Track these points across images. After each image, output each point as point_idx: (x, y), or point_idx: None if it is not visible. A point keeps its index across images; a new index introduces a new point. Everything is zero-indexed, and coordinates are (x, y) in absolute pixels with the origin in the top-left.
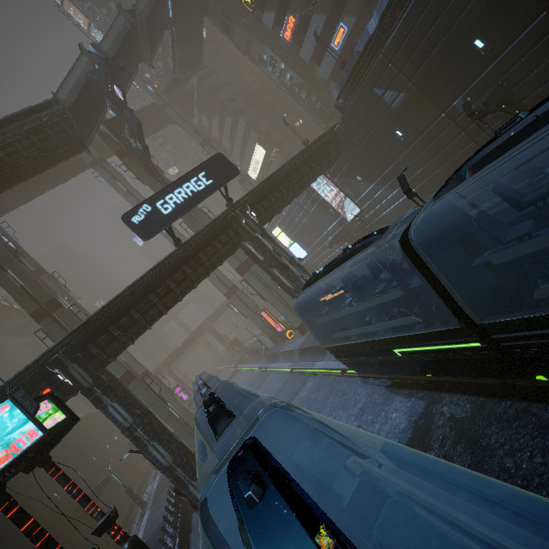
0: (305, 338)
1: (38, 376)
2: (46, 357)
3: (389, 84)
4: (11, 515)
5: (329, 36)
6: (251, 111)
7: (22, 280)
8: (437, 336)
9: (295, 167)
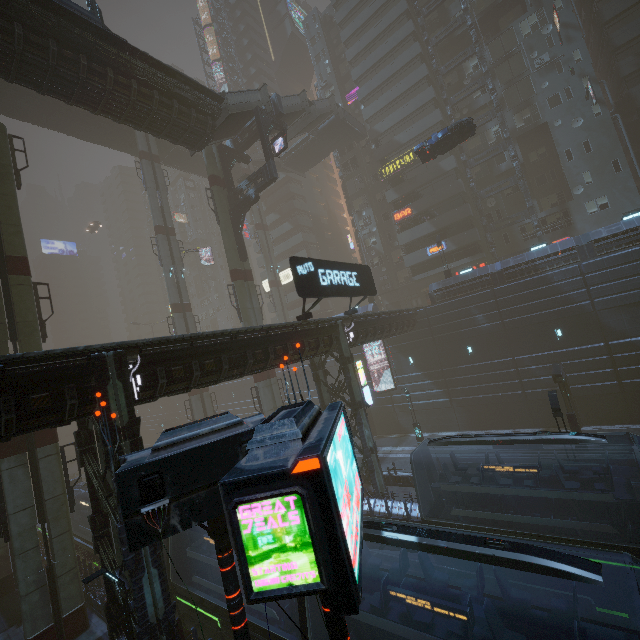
0: None
1: (76, 368)
2: (100, 348)
3: (485, 311)
4: None
5: (428, 242)
6: (312, 235)
7: (3, 205)
8: (636, 554)
9: (390, 318)
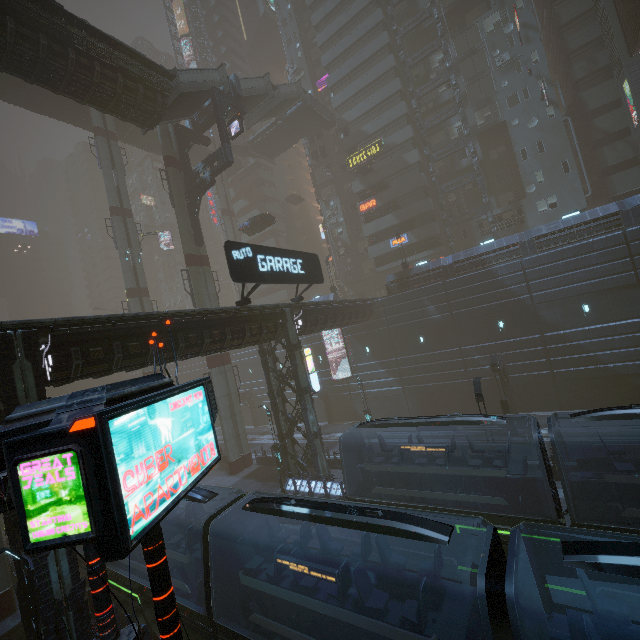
0: (238, 479)
1: None
2: (3, 326)
3: (436, 303)
4: (160, 565)
5: (392, 234)
6: (282, 223)
7: None
8: (522, 523)
9: (343, 307)
